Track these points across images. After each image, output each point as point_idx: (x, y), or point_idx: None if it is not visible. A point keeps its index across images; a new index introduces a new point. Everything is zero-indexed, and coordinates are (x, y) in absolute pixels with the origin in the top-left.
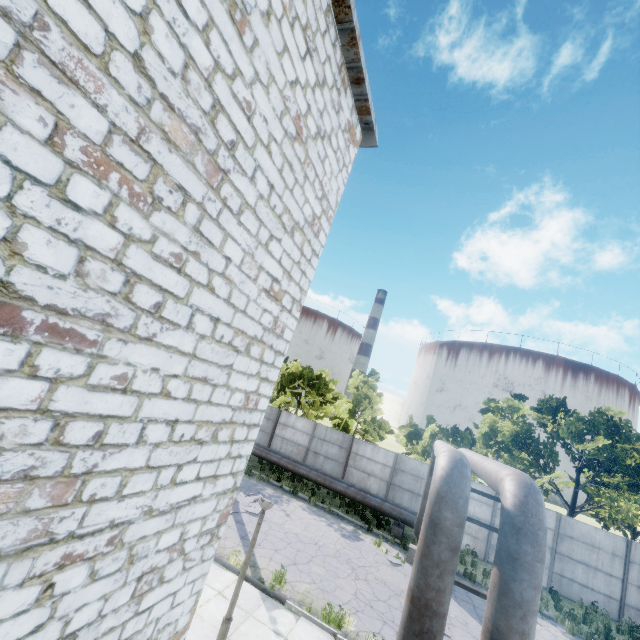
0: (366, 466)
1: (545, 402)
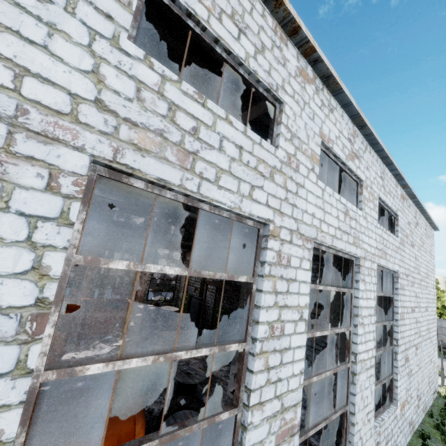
0: None
1: None
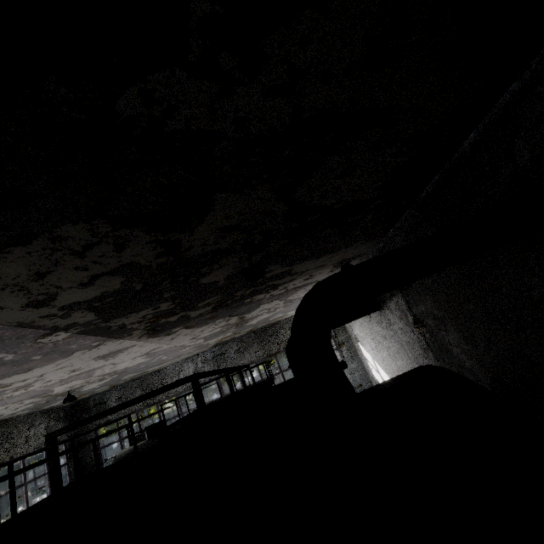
0: None
1: None
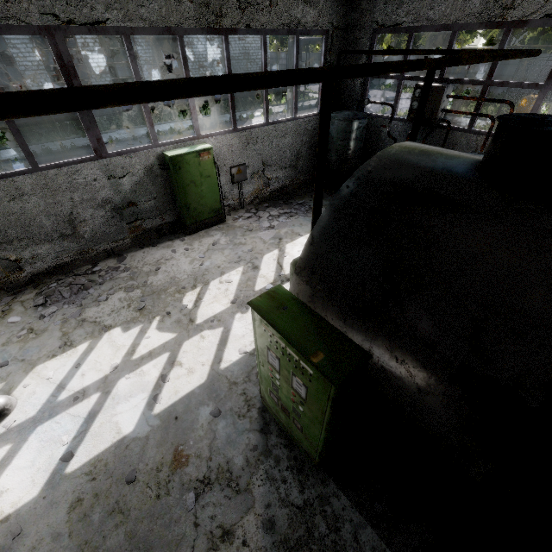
0: None
1: None
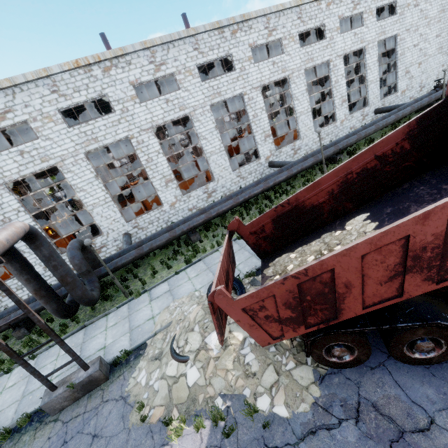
0: None
1: None
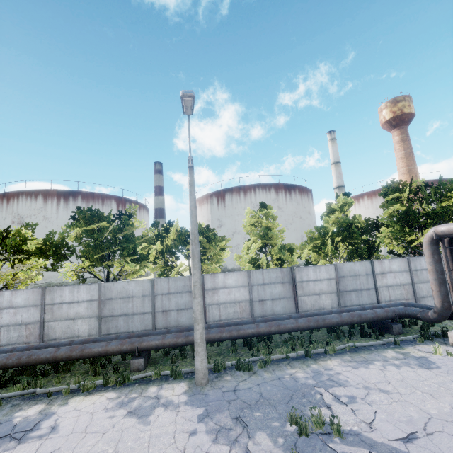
0: (314, 288)
1: (389, 187)
